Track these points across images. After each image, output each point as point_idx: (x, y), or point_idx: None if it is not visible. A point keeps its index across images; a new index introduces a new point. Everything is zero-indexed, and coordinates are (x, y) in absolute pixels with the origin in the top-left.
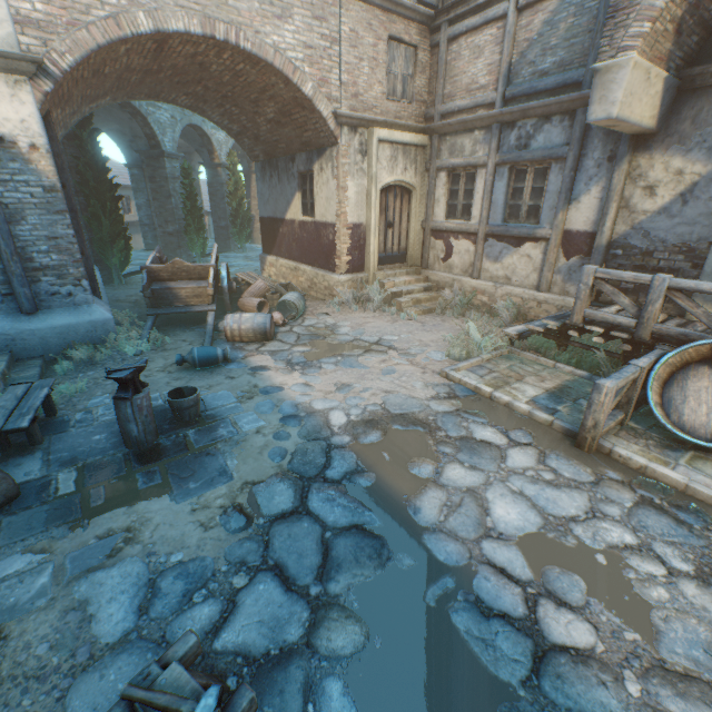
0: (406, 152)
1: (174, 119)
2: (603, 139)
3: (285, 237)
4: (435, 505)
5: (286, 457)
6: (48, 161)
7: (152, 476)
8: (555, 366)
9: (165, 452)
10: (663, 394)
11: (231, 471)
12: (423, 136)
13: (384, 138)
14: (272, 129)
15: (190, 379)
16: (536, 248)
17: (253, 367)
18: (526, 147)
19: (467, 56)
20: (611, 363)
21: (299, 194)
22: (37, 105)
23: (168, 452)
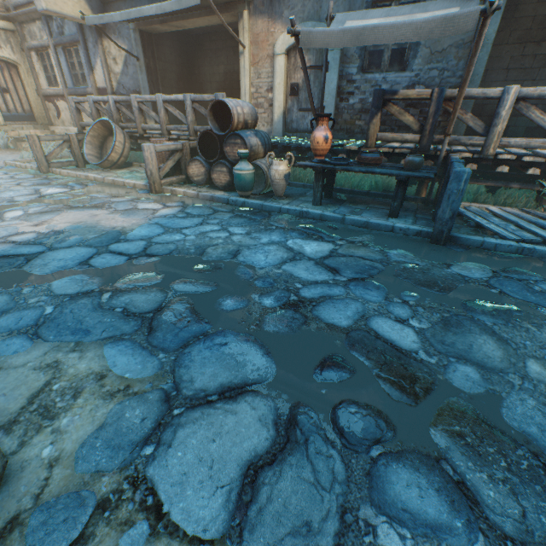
0: None
1: None
2: (90, 30)
3: None
4: None
5: None
6: None
7: None
8: None
9: None
10: (102, 153)
11: None
12: (7, 22)
13: None
14: None
15: None
16: None
17: None
18: (64, 34)
19: None
20: None
21: None
22: None
23: None
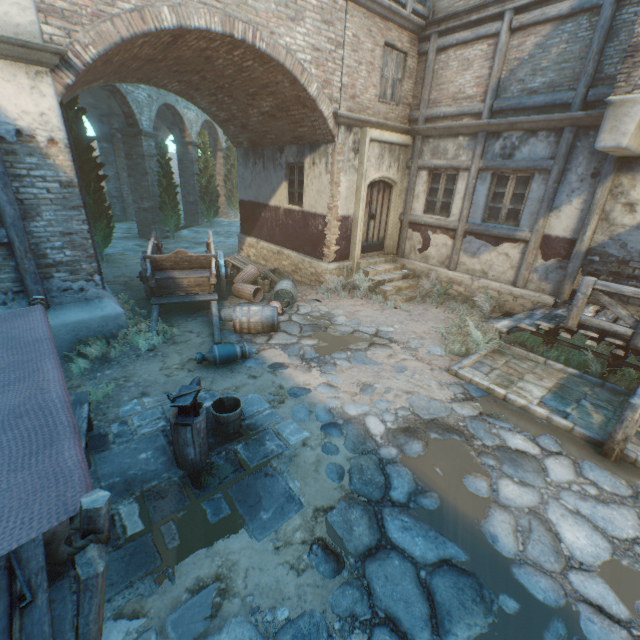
0: (391, 151)
1: (150, 98)
2: (587, 157)
3: (267, 221)
4: (508, 531)
5: (344, 475)
6: (66, 156)
7: (219, 505)
8: (546, 363)
9: (221, 473)
10: None
11: (296, 494)
12: (407, 136)
13: (375, 138)
14: (263, 121)
15: (214, 379)
16: (515, 248)
17: (271, 364)
18: (510, 156)
19: (456, 67)
20: (598, 362)
21: (286, 183)
22: (57, 97)
23: (225, 473)
